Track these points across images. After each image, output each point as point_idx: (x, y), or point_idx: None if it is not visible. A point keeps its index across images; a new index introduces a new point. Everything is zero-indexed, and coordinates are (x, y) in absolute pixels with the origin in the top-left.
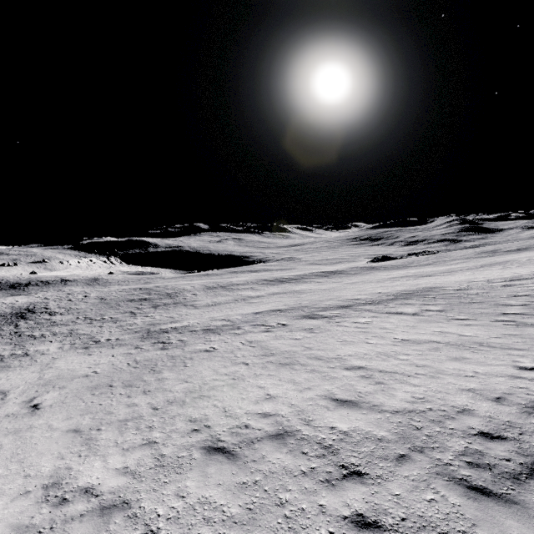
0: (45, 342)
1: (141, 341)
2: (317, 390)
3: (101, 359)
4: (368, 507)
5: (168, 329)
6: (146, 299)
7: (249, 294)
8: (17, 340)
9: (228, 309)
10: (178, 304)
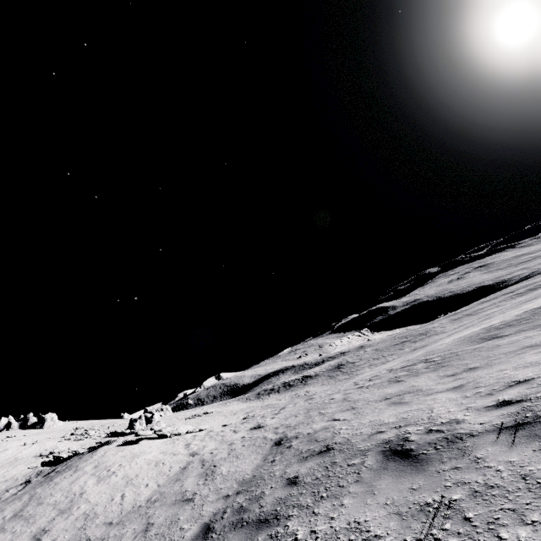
0: (361, 370)
1: (412, 351)
2: (495, 322)
3: (395, 360)
4: (486, 329)
5: (426, 344)
6: (405, 341)
7: (493, 310)
8: (346, 374)
9: (470, 324)
10: (431, 335)
